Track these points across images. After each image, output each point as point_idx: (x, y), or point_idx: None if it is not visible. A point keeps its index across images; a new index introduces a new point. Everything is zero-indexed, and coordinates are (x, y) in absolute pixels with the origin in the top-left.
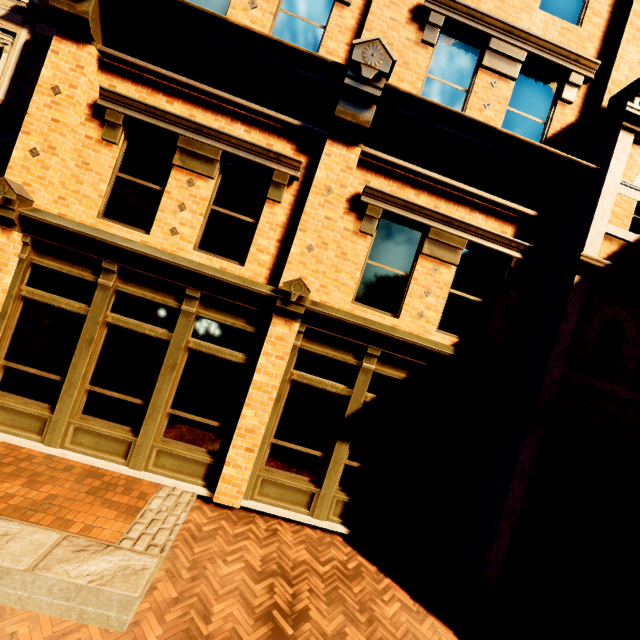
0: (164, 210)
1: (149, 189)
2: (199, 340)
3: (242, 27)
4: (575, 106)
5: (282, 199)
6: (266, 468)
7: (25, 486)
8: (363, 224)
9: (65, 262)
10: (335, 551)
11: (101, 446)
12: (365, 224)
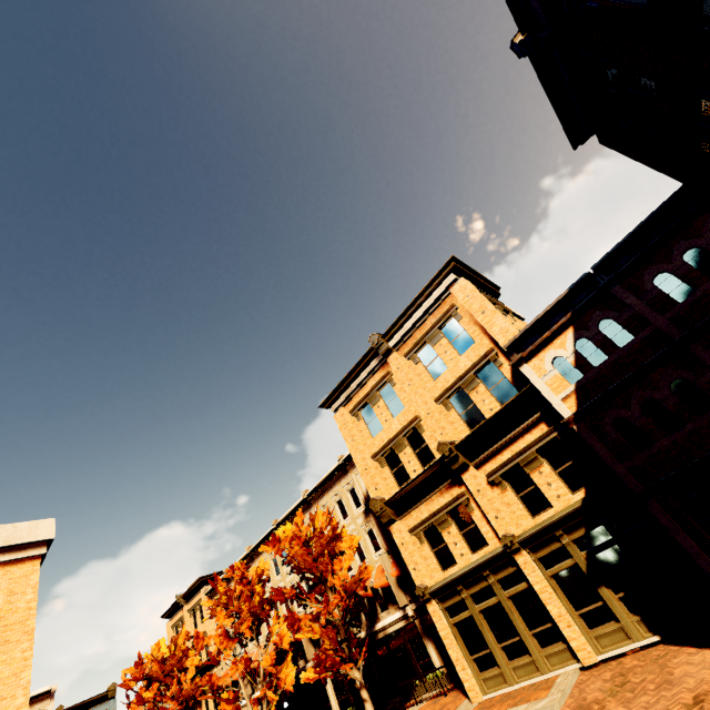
0: (452, 550)
1: (443, 547)
2: (507, 590)
3: (415, 478)
4: (505, 361)
5: (472, 508)
6: (591, 631)
7: (513, 700)
8: (500, 487)
9: (450, 599)
10: (655, 652)
11: (527, 672)
12: (501, 486)
